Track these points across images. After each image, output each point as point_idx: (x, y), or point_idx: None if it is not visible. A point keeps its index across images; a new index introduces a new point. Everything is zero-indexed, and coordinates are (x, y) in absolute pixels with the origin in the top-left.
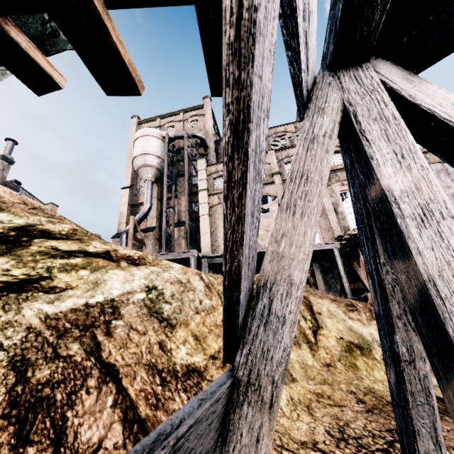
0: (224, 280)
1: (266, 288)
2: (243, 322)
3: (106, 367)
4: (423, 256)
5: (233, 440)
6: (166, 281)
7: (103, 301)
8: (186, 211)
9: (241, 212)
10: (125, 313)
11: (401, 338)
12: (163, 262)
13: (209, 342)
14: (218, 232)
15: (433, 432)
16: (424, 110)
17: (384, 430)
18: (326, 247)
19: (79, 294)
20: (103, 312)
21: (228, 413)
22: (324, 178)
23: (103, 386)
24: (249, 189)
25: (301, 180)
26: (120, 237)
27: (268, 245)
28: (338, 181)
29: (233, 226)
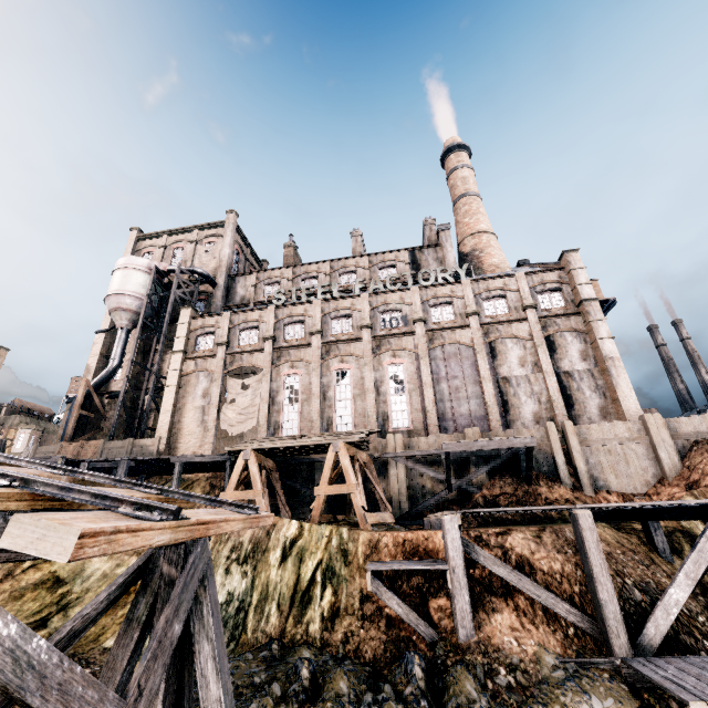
0: None
1: None
2: None
3: None
4: None
5: None
6: None
7: None
8: (153, 377)
9: None
10: None
11: None
12: None
13: None
14: (184, 410)
15: None
16: None
17: None
18: (219, 459)
19: None
20: None
21: None
22: None
23: None
24: None
25: None
26: (70, 405)
27: None
28: (338, 356)
29: None
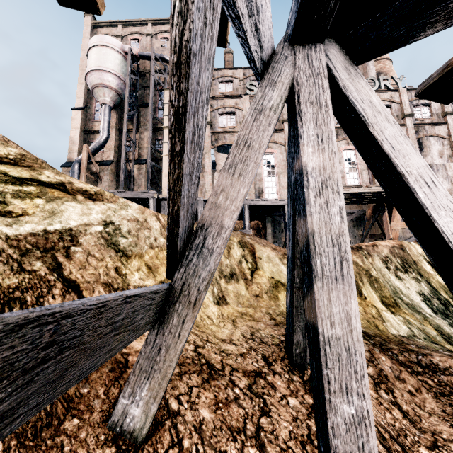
0: (168, 219)
1: (203, 229)
2: (183, 251)
3: (68, 281)
4: (312, 217)
5: (167, 323)
6: (123, 218)
7: (62, 230)
8: (148, 148)
9: (180, 173)
10: (83, 242)
11: (297, 273)
12: (121, 199)
13: (160, 272)
14: None
15: (304, 330)
16: (350, 102)
17: (281, 335)
18: (279, 204)
19: (36, 221)
20: (62, 239)
21: (165, 307)
22: (262, 148)
23: (66, 294)
24: (187, 158)
25: (245, 146)
26: (71, 167)
27: (210, 197)
28: None
29: (175, 182)
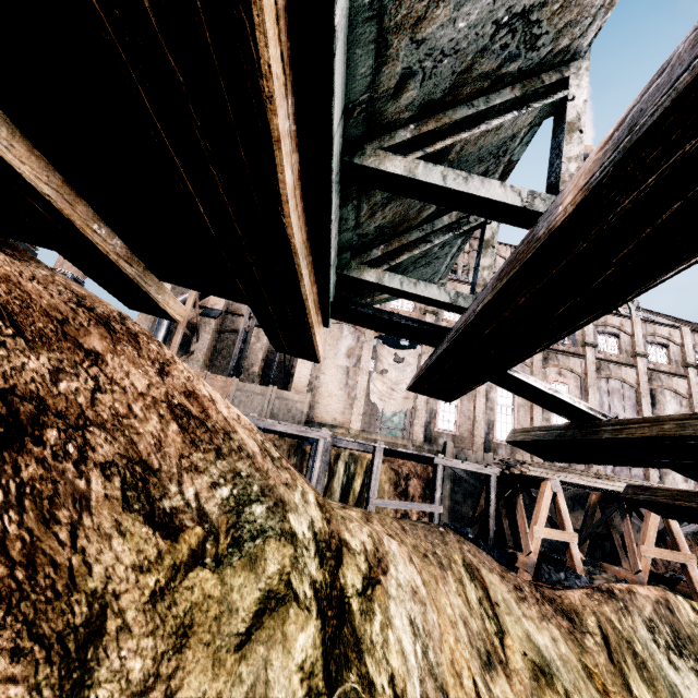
0: None
1: None
2: None
3: None
4: None
5: None
6: (411, 598)
7: (420, 690)
8: None
9: None
10: None
11: None
12: (385, 542)
13: None
14: (323, 365)
15: None
16: None
17: None
18: (485, 471)
19: (411, 691)
20: None
21: None
22: None
23: None
24: None
25: None
26: None
27: None
28: None
29: None
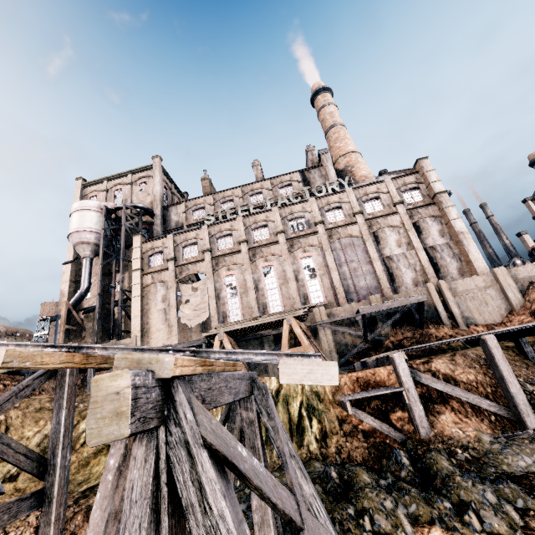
0: None
1: None
2: None
3: None
4: None
5: None
6: None
7: None
8: (120, 292)
9: None
10: None
11: None
12: None
13: None
14: (150, 313)
15: None
16: None
17: None
18: (196, 344)
19: None
20: None
21: None
22: None
23: None
24: None
25: None
26: (55, 322)
27: None
28: (263, 257)
29: None
